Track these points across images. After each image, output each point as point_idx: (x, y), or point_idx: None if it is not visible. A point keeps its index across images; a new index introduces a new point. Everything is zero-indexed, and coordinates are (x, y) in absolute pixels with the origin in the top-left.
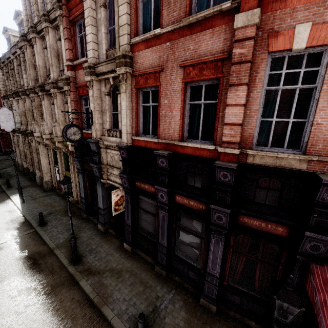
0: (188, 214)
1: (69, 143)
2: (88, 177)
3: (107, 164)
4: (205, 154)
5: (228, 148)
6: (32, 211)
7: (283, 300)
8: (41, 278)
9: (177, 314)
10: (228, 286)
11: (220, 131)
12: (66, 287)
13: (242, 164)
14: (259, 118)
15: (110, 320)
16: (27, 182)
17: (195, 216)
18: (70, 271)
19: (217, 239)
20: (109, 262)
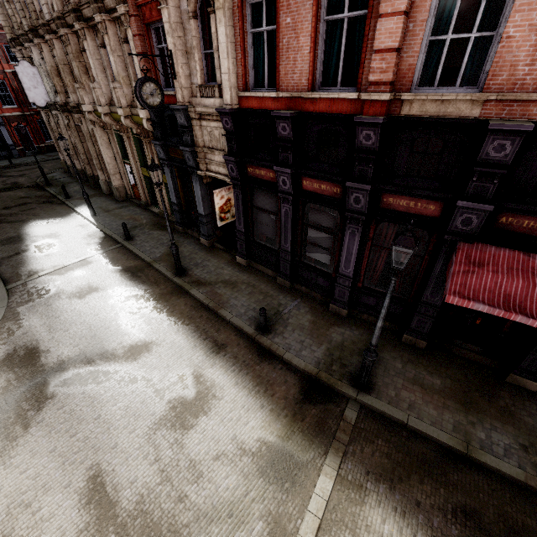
0: (319, 203)
1: (143, 116)
2: (178, 171)
3: (204, 147)
4: (344, 109)
5: (376, 93)
6: (110, 225)
7: (399, 244)
8: (146, 288)
9: (301, 317)
10: (363, 288)
11: (368, 67)
12: (176, 295)
13: (393, 117)
14: (426, 36)
15: (230, 319)
16: (90, 190)
17: (327, 205)
18: (177, 282)
19: (353, 230)
20: (220, 275)
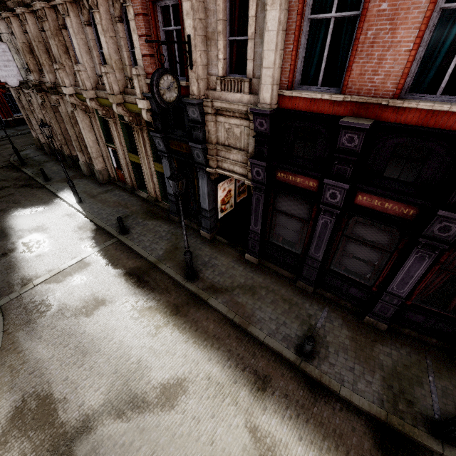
0: (376, 221)
1: (143, 106)
2: (177, 163)
3: (216, 143)
4: (449, 124)
5: None
6: (100, 214)
7: None
8: (158, 297)
9: (338, 333)
10: (411, 305)
11: None
12: (193, 306)
13: None
14: None
15: (263, 340)
16: (68, 171)
17: (388, 224)
18: (191, 289)
19: (423, 255)
20: (234, 277)
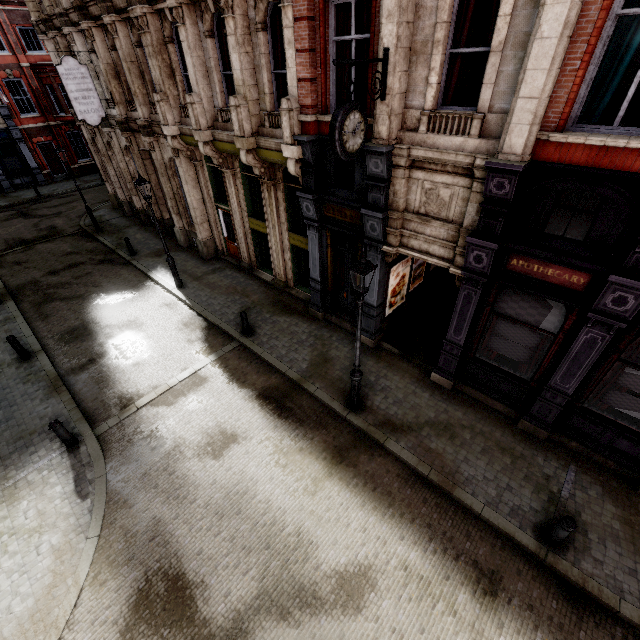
0: None
1: (292, 154)
2: (331, 236)
3: (404, 210)
4: None
5: None
6: (210, 305)
7: None
8: (310, 435)
9: (599, 509)
10: None
11: None
12: (364, 451)
13: None
14: None
15: (480, 512)
16: (158, 241)
17: None
18: (357, 425)
19: None
20: (418, 409)
